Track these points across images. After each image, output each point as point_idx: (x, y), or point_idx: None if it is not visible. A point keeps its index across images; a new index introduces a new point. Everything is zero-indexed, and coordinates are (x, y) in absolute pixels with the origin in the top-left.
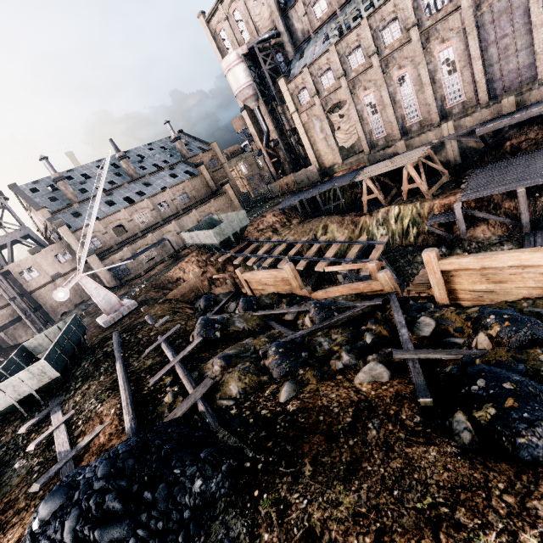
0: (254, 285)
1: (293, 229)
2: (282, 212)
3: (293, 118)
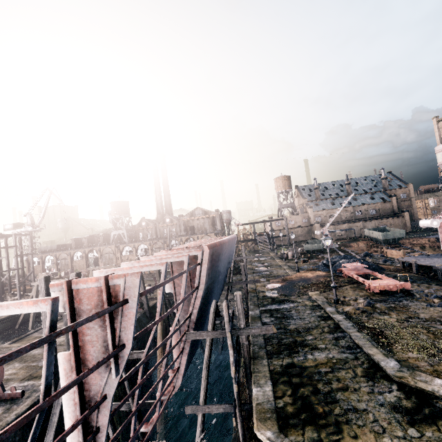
0: (388, 255)
1: (436, 251)
2: (436, 240)
3: None
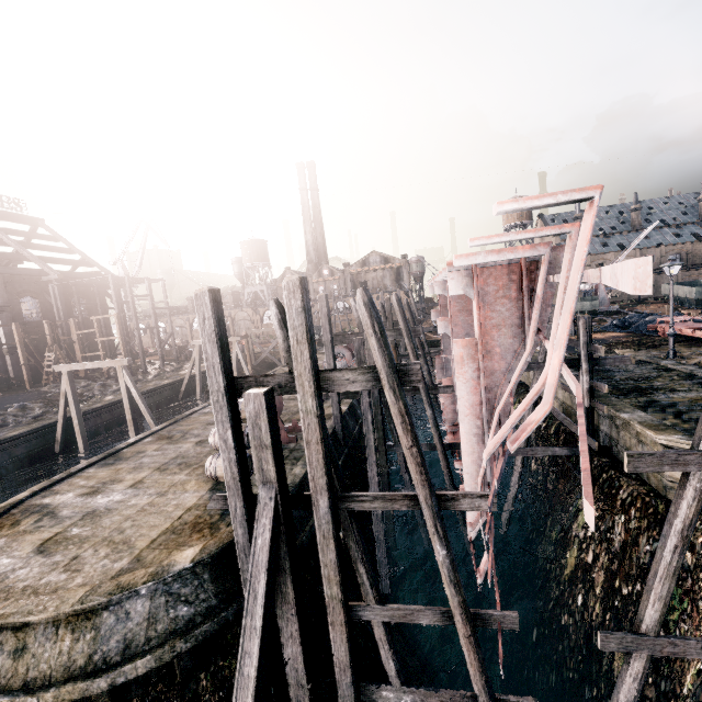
0: None
1: None
2: None
3: None
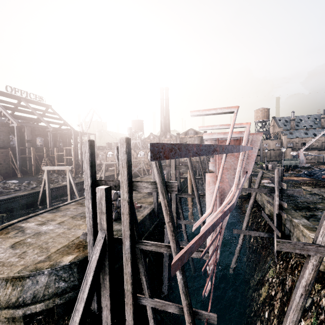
0: None
1: None
2: None
3: None
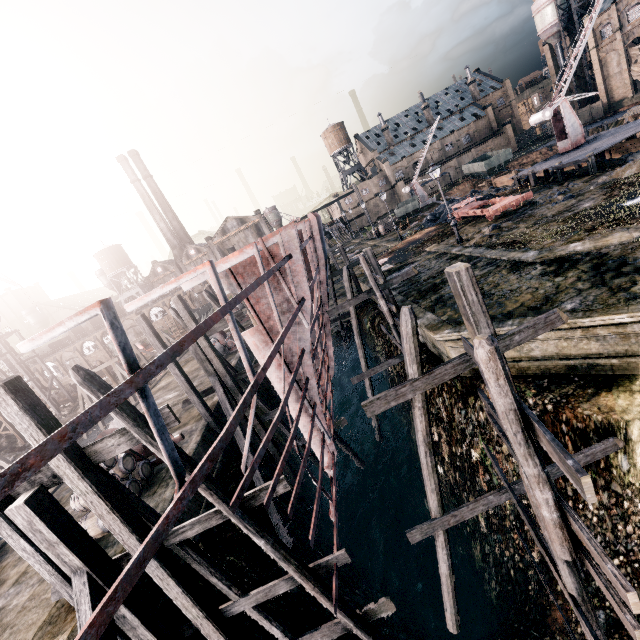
0: (498, 185)
1: None
2: (549, 149)
3: (591, 54)
